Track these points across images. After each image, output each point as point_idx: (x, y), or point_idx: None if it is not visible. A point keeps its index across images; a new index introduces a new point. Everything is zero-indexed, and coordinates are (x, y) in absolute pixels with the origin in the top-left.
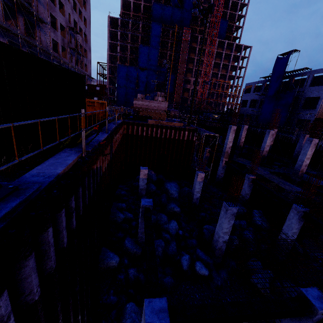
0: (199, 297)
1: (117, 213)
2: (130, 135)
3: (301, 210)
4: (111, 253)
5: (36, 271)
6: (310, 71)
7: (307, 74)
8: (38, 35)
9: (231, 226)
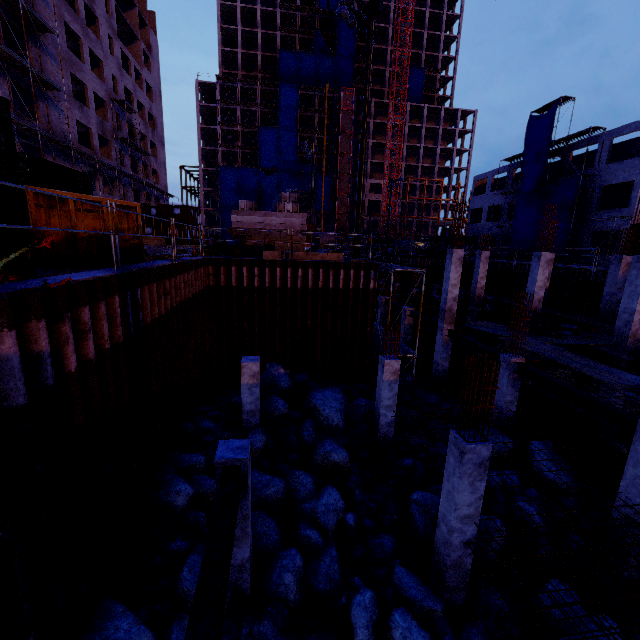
0: None
1: (173, 482)
2: (224, 288)
3: None
4: (125, 618)
5: None
6: (603, 134)
7: (598, 140)
8: (44, 114)
9: (480, 499)
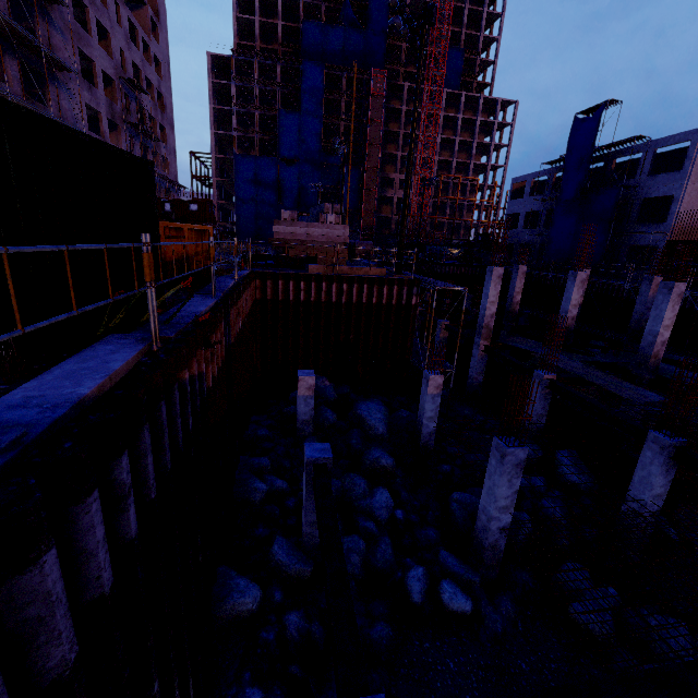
0: (455, 667)
1: (250, 481)
2: (270, 302)
3: (669, 444)
4: (241, 578)
5: (3, 694)
6: (647, 144)
7: (642, 149)
8: (54, 98)
9: (515, 493)
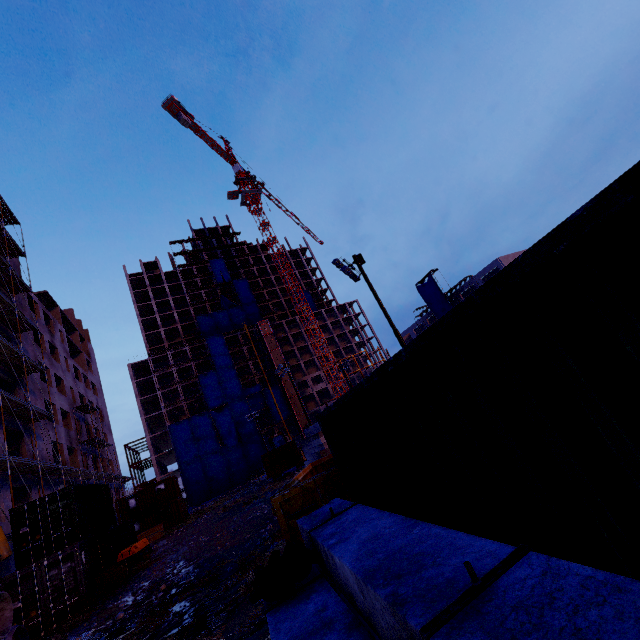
0: None
1: None
2: None
3: None
4: None
5: None
6: (472, 279)
7: (472, 282)
8: (28, 447)
9: None
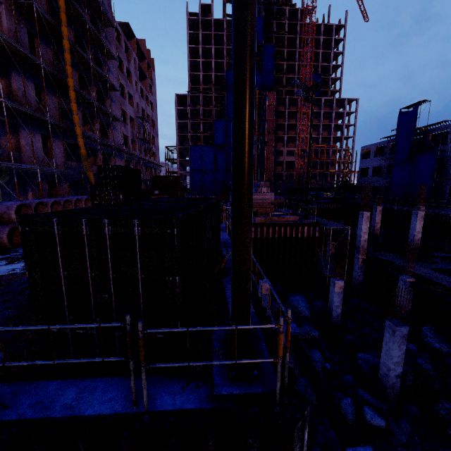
0: None
1: None
2: None
3: None
4: None
5: None
6: None
7: (448, 128)
8: (111, 134)
9: (403, 354)
